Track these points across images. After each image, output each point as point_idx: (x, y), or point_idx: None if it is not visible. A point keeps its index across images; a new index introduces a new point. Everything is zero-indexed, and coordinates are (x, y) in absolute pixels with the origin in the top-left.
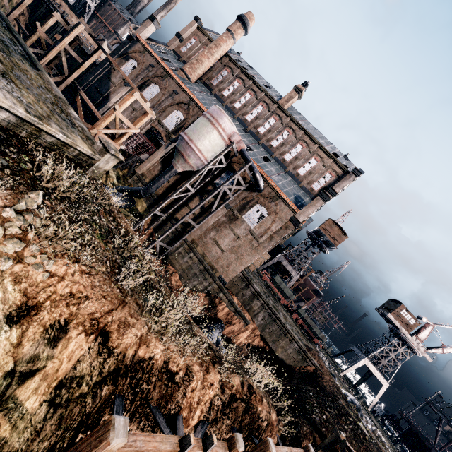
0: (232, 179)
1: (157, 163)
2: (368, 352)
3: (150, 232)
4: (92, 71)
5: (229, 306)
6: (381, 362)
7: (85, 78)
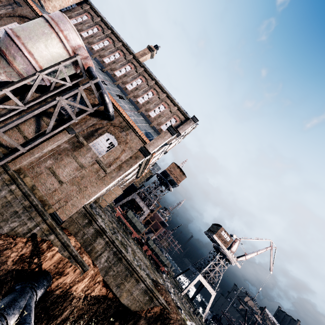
0: (72, 93)
1: None
2: (200, 268)
3: None
4: None
5: (62, 251)
6: (210, 275)
7: None
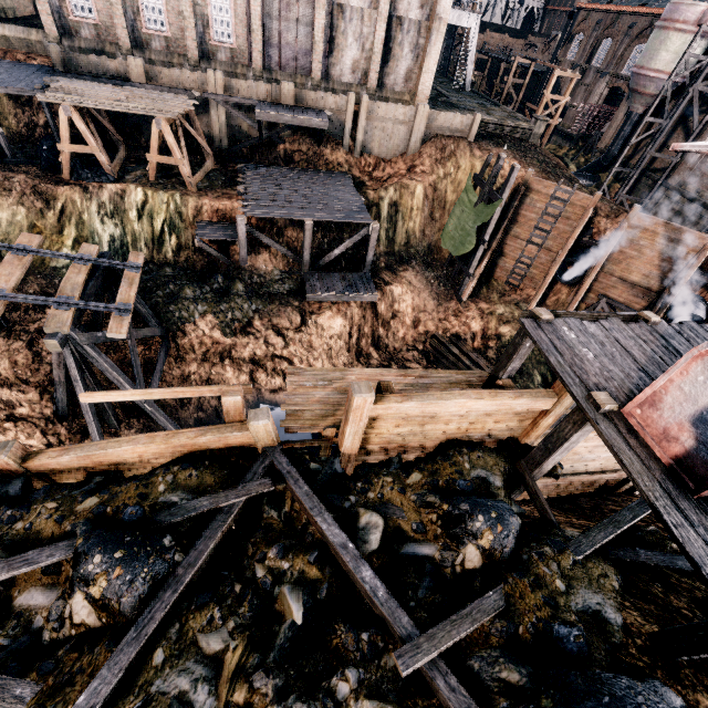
0: (706, 72)
1: (620, 124)
2: None
3: (621, 199)
4: (541, 84)
5: None
6: None
7: (537, 94)
